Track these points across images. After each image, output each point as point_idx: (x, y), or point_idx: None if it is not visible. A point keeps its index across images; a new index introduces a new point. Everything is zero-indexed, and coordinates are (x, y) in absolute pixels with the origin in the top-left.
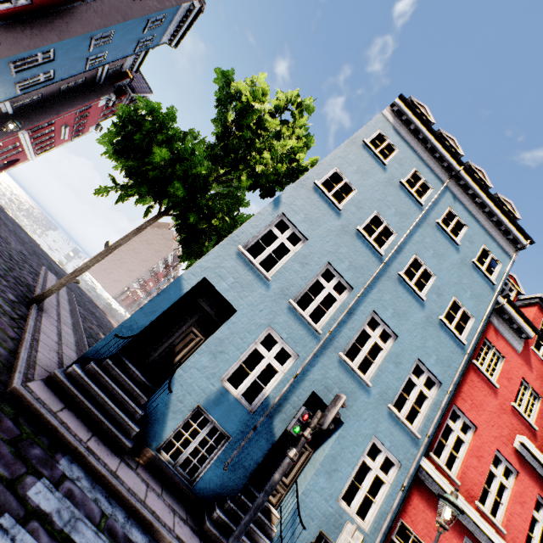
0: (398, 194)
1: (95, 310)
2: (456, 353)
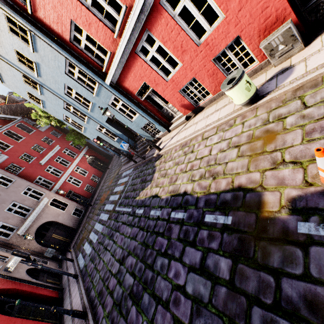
0: (1, 67)
1: None
2: (41, 41)
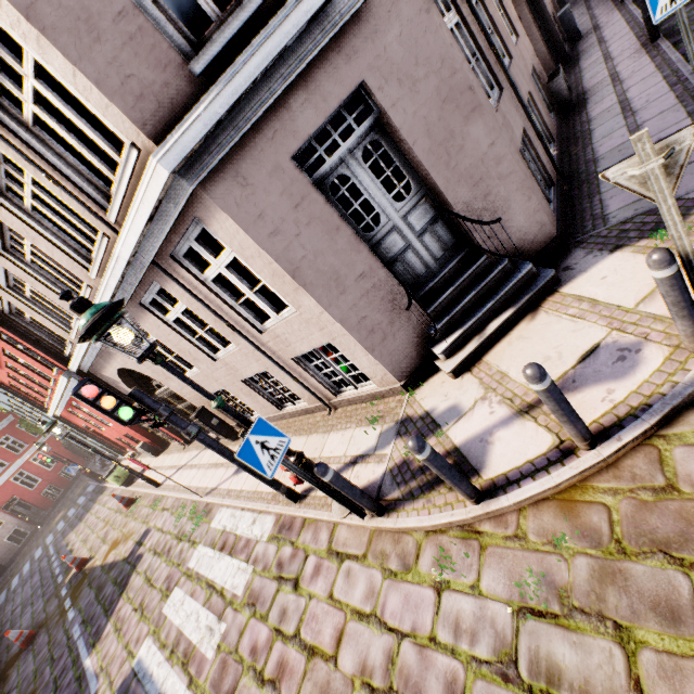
0: None
1: None
2: None
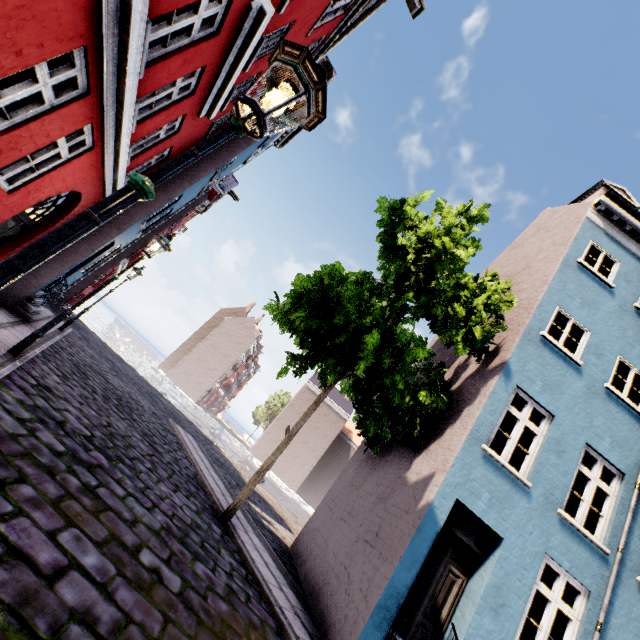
0: (637, 324)
1: (216, 453)
2: None
